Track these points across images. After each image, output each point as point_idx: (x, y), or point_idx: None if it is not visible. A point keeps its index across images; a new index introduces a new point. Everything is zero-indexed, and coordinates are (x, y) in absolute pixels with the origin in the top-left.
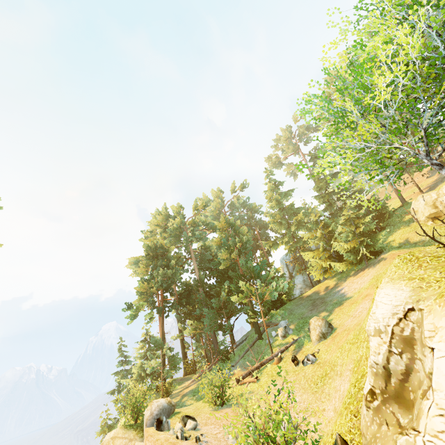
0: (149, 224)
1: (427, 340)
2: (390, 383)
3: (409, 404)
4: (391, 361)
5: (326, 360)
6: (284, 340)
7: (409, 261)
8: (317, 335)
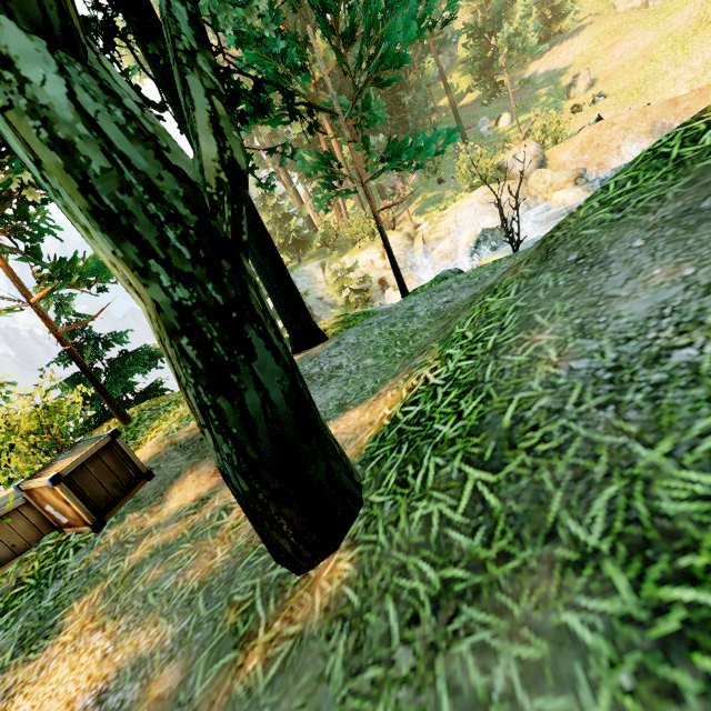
0: None
1: None
2: None
3: None
4: None
5: (623, 88)
6: (513, 124)
7: None
8: (587, 85)
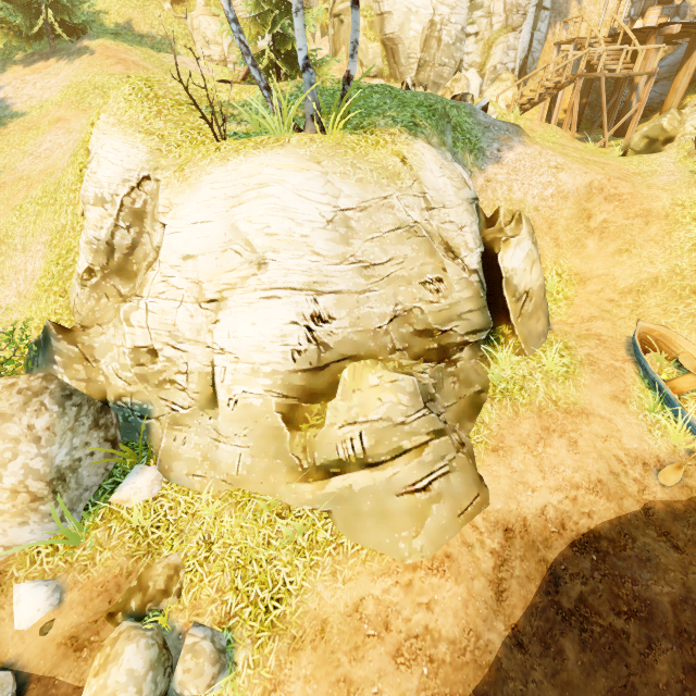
0: None
1: (161, 216)
2: (114, 259)
3: (132, 275)
4: (117, 236)
5: None
6: None
7: (147, 99)
8: None
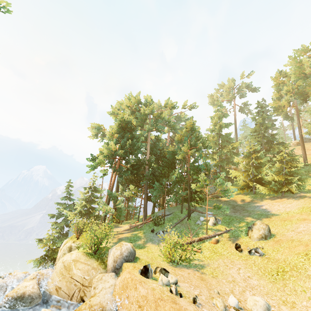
0: (118, 104)
1: None
2: None
3: None
4: None
5: (278, 258)
6: (214, 226)
7: None
8: (259, 235)
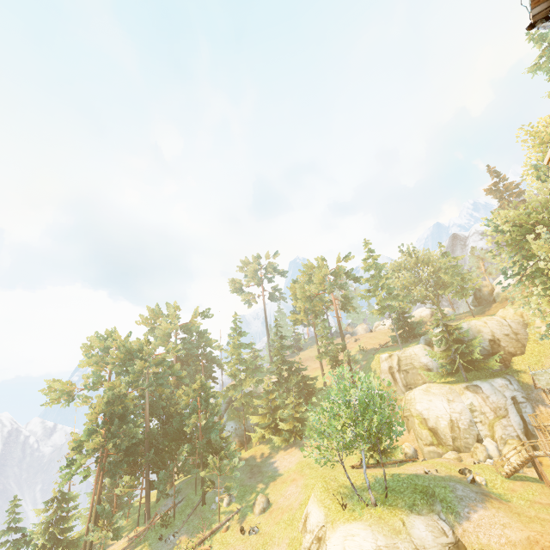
0: (95, 344)
1: (326, 541)
2: None
3: None
4: (313, 546)
5: (266, 531)
6: (228, 507)
7: (325, 490)
8: (260, 509)
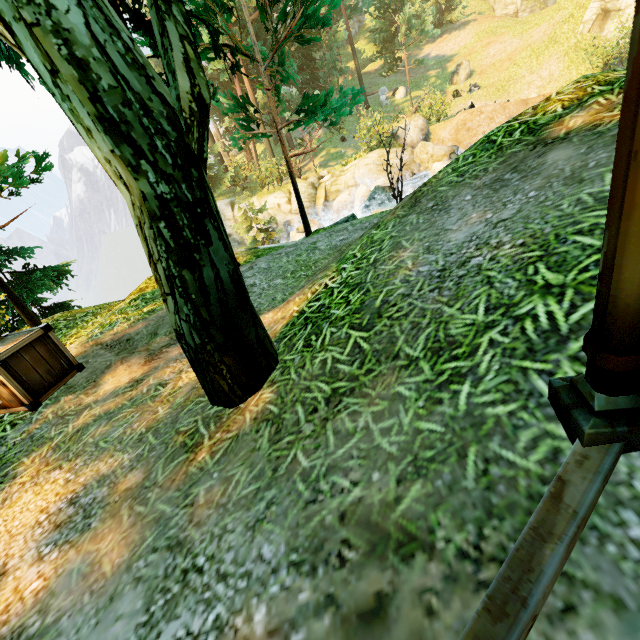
0: None
1: None
2: None
3: None
4: None
5: (492, 83)
6: (407, 97)
7: None
8: (466, 74)
